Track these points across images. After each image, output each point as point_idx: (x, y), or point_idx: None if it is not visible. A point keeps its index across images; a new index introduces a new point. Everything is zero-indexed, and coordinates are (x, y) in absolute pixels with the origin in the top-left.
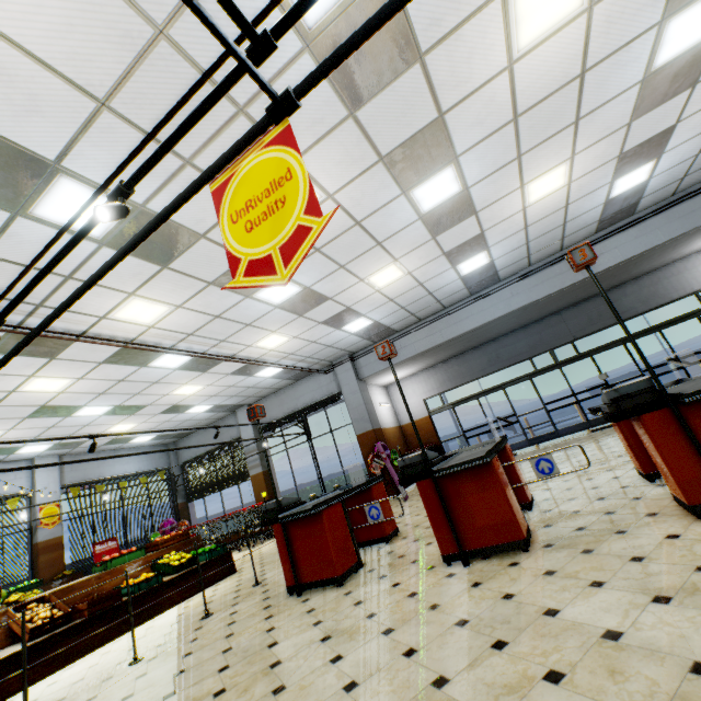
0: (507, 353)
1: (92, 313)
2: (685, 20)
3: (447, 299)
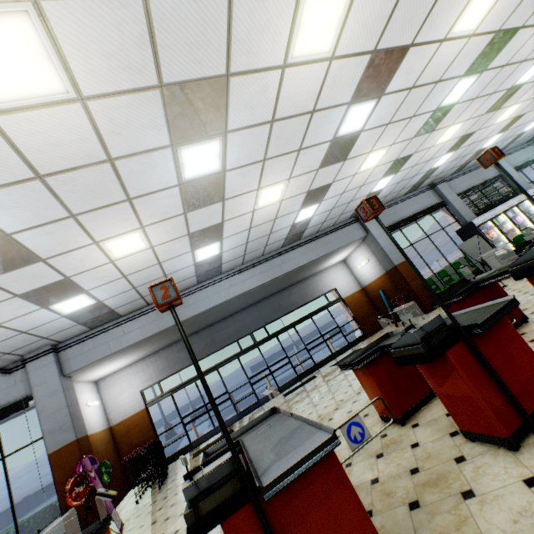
0: (220, 337)
1: None
2: (355, 111)
3: (178, 284)
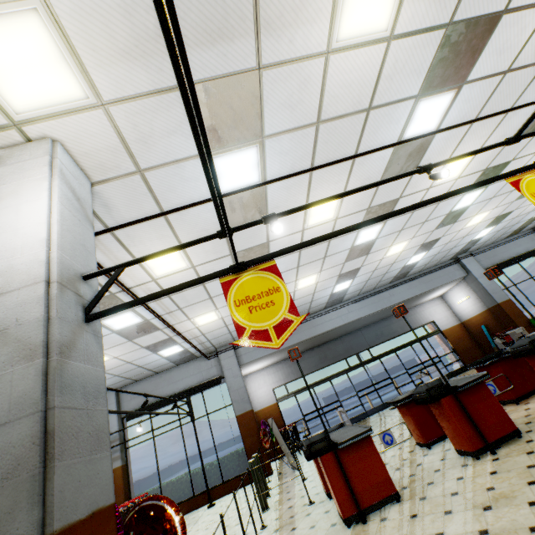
0: (331, 354)
1: (134, 252)
2: (468, 196)
3: (313, 308)
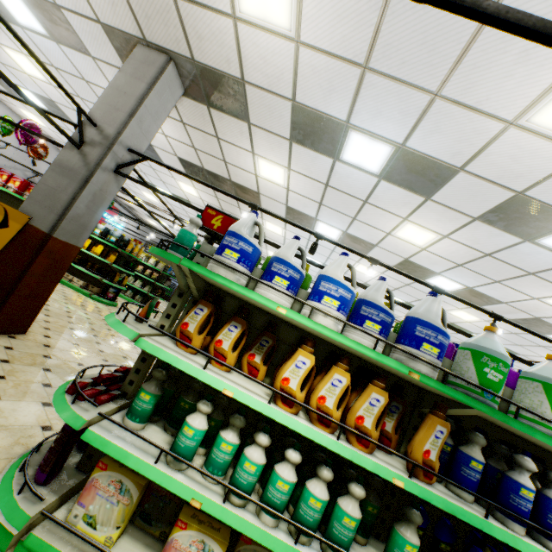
0: None
1: None
2: None
3: None
